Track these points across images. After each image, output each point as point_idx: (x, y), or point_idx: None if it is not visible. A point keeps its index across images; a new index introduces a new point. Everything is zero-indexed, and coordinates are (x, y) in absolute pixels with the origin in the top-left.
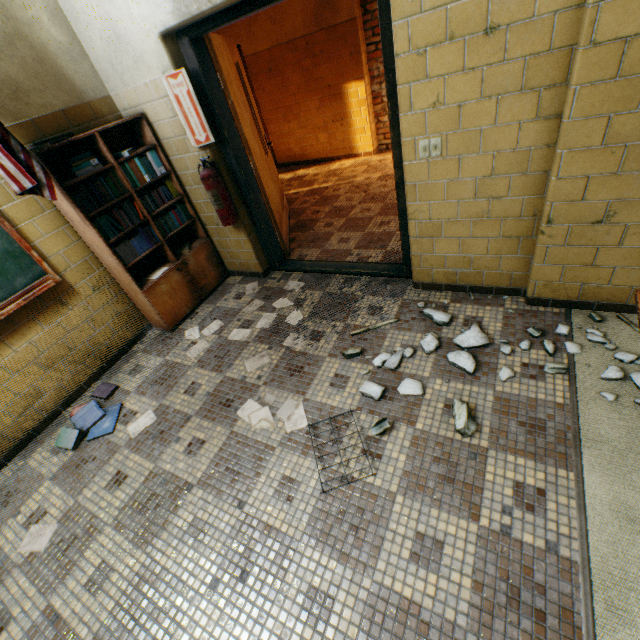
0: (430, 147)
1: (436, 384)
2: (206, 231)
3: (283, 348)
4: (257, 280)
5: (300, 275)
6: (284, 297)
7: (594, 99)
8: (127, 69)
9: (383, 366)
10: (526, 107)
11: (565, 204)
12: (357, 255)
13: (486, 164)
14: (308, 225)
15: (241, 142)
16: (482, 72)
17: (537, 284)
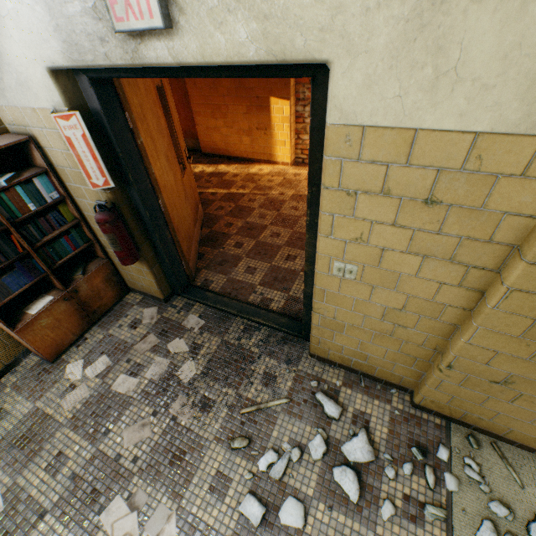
0: (345, 269)
1: (319, 510)
2: (106, 252)
3: (168, 416)
4: (157, 304)
5: (202, 308)
6: (181, 337)
7: (525, 303)
8: (10, 88)
9: (268, 469)
10: (451, 274)
11: (469, 361)
12: (261, 294)
13: (398, 300)
14: (219, 240)
15: (149, 182)
16: (413, 231)
17: (425, 398)
